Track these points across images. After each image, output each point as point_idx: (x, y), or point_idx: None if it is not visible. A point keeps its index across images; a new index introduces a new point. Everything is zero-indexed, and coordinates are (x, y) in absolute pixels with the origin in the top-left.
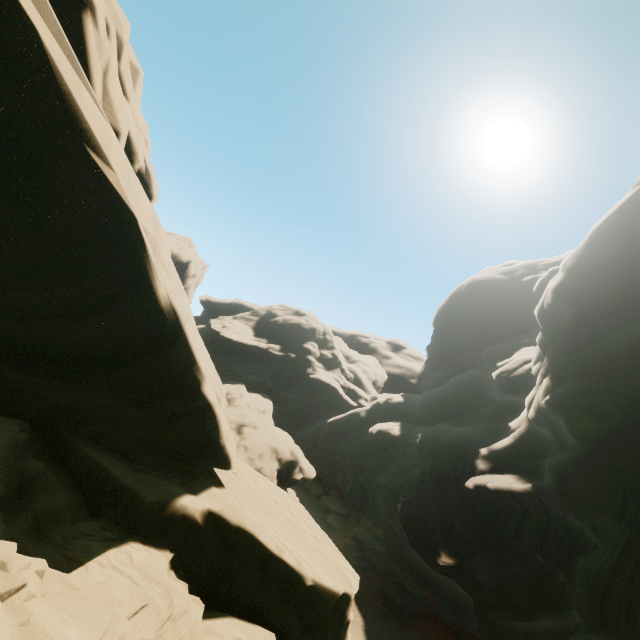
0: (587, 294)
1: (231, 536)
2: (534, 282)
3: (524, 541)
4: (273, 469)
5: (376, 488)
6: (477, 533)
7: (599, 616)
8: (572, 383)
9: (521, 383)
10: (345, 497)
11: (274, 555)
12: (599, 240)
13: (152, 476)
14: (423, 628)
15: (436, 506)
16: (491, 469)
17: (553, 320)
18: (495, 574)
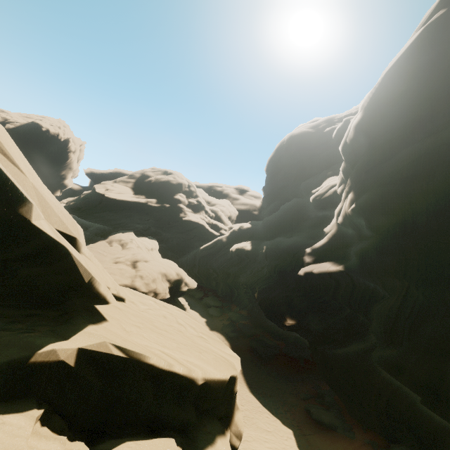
0: (379, 126)
1: (115, 368)
2: (332, 131)
3: (338, 301)
4: (165, 288)
5: (239, 286)
6: (308, 302)
7: (390, 337)
8: (371, 193)
9: (329, 202)
10: (219, 295)
11: (164, 370)
12: (390, 80)
13: (7, 332)
14: (278, 362)
15: (280, 290)
16: (314, 261)
17: (353, 151)
18: (321, 324)
